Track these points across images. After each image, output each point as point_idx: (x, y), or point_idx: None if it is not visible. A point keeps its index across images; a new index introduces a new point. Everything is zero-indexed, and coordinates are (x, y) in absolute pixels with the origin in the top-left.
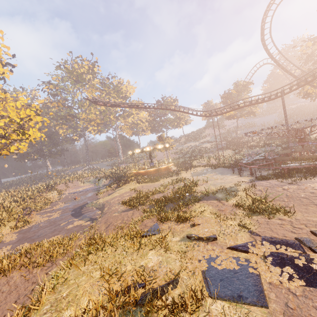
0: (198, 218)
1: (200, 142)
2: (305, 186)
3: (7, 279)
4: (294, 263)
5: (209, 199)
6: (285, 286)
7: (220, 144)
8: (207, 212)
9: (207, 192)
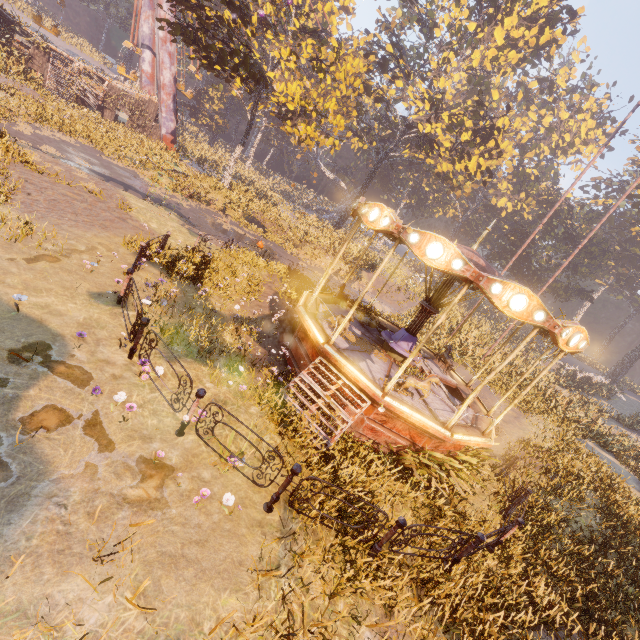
0: None
1: None
2: None
3: None
4: None
5: None
6: None
7: None
8: None
9: None
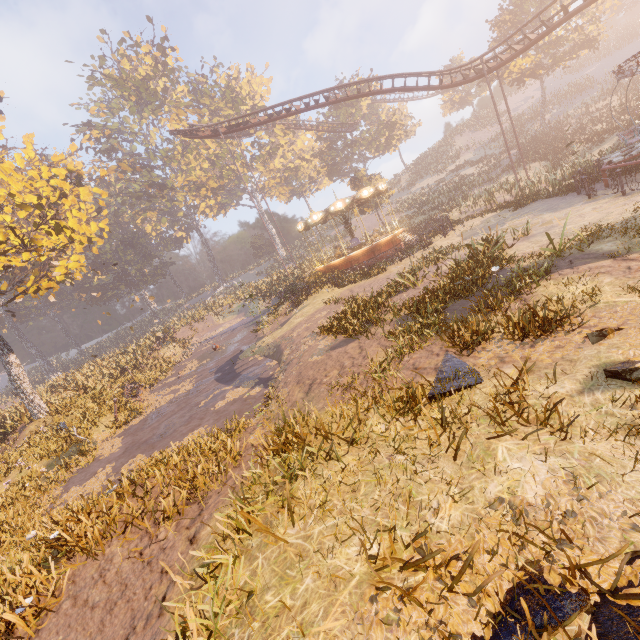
0: (590, 315)
1: (448, 171)
2: None
3: (98, 566)
4: None
5: (575, 263)
6: None
7: (504, 160)
8: (609, 293)
9: (559, 249)
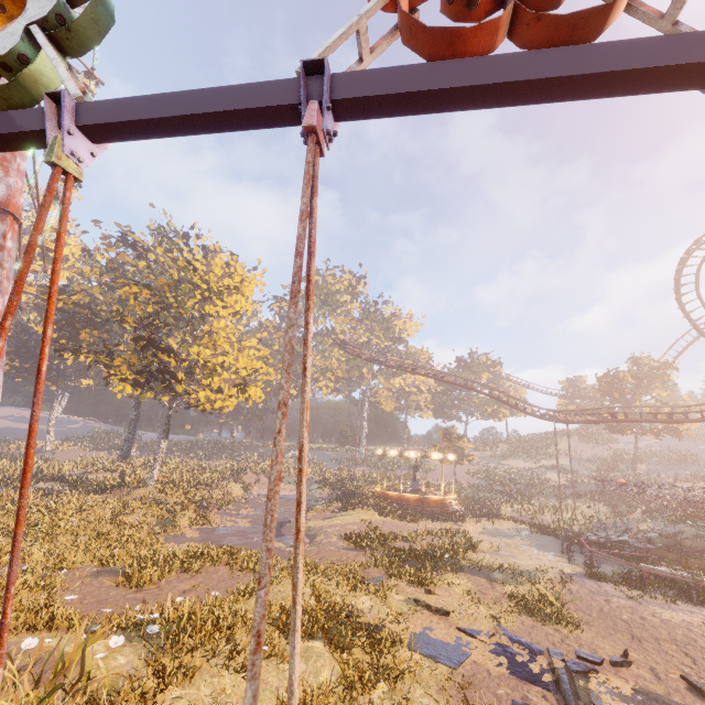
0: (441, 589)
1: (541, 464)
2: (645, 608)
3: (215, 569)
4: (513, 657)
5: (477, 574)
6: (486, 667)
7: (586, 484)
8: (460, 588)
9: (480, 564)
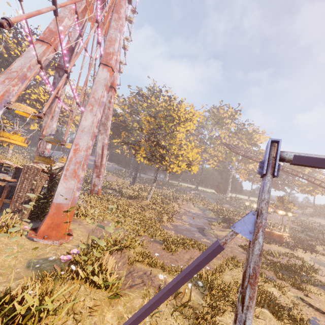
0: (311, 295)
1: None
2: None
3: (194, 250)
4: None
5: None
6: None
7: None
8: (322, 297)
9: None
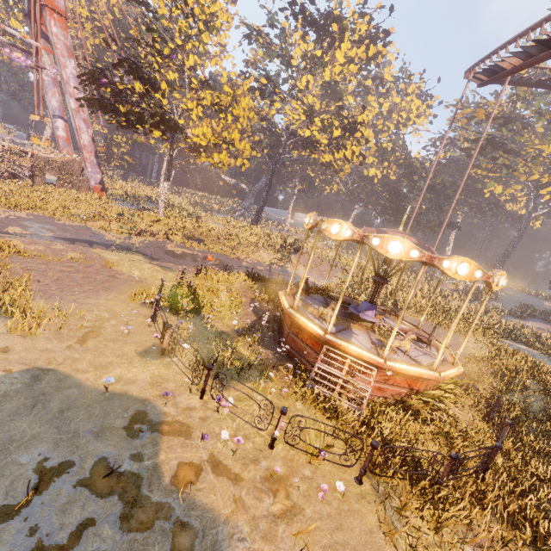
0: None
1: None
2: None
3: None
4: None
5: None
6: None
7: None
8: None
9: None
